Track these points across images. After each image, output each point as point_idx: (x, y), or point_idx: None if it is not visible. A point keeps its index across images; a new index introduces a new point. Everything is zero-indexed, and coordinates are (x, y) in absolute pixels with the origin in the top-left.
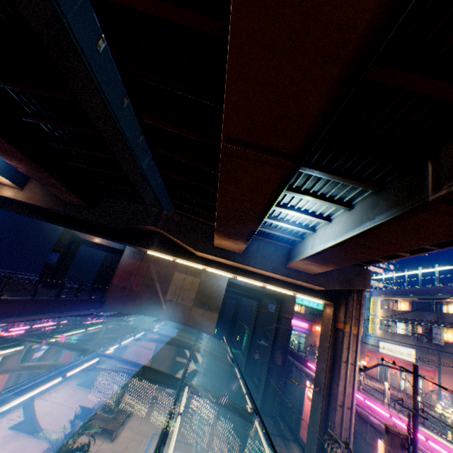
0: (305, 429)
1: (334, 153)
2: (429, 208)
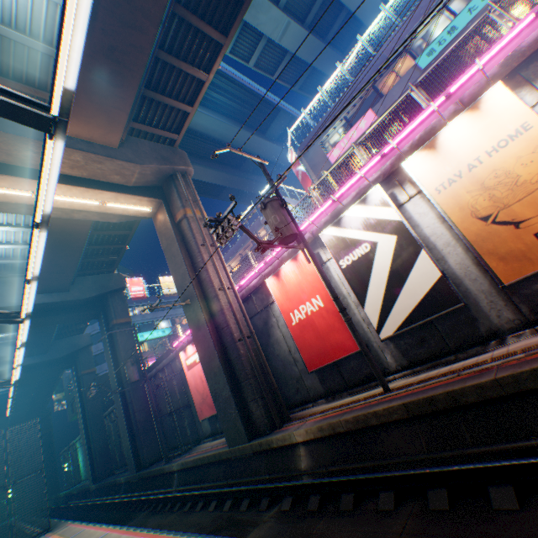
0: (204, 403)
1: None
2: None
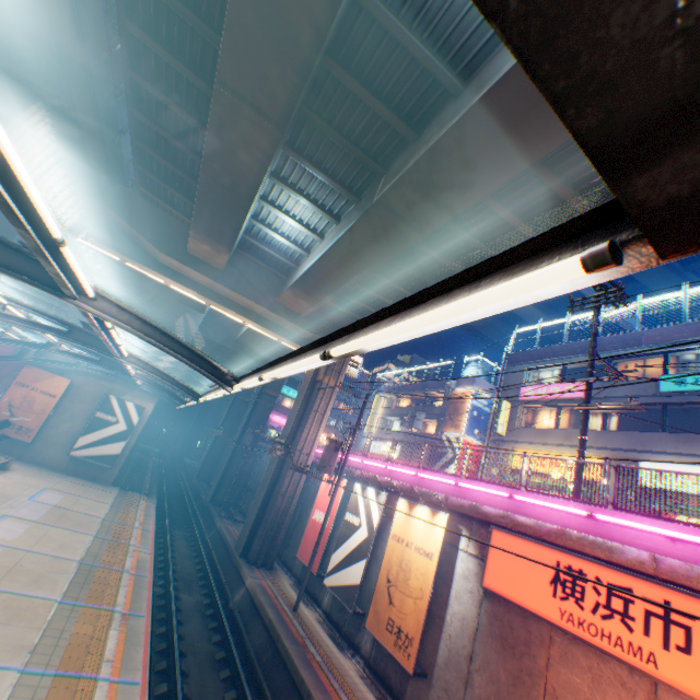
0: None
1: (324, 151)
2: (375, 212)
